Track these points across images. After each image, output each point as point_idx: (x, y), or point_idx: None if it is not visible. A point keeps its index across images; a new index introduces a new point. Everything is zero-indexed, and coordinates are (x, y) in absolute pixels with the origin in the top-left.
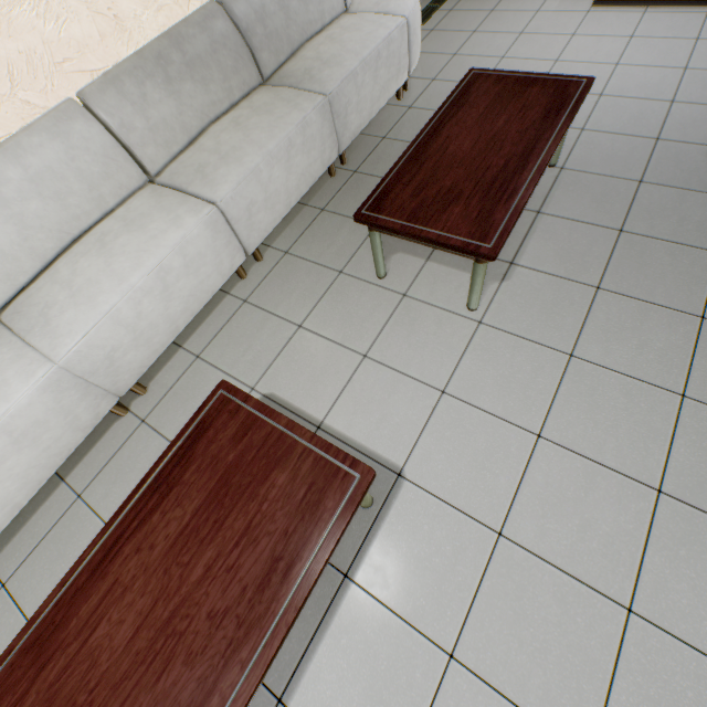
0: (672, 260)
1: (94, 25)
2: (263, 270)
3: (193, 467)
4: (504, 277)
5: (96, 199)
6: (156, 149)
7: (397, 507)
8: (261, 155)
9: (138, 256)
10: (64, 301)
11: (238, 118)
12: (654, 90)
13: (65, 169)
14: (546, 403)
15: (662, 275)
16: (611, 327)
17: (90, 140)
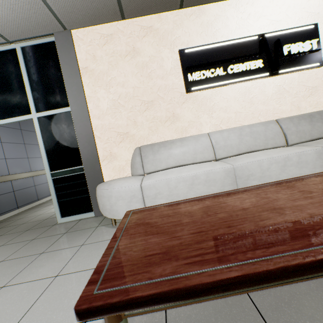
0: None
1: (289, 108)
2: None
3: (300, 183)
4: None
5: (265, 143)
6: (294, 137)
7: None
8: None
9: (278, 152)
10: (242, 157)
11: None
12: None
13: (261, 133)
14: None
15: None
16: None
17: (273, 128)
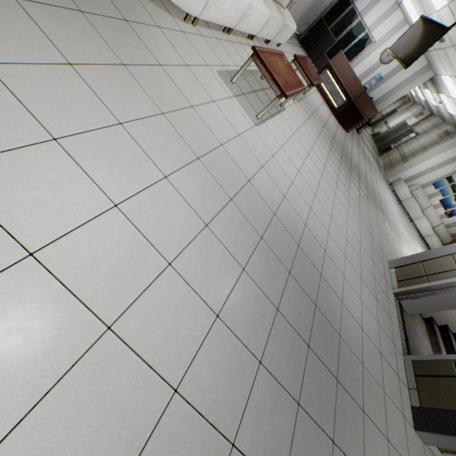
0: (317, 124)
1: None
2: (252, 44)
3: (283, 59)
4: (297, 101)
5: None
6: None
7: (285, 112)
8: (277, 18)
9: (261, 4)
10: None
11: (271, 1)
12: (317, 103)
13: None
14: (303, 122)
15: (316, 125)
16: (311, 123)
17: None
